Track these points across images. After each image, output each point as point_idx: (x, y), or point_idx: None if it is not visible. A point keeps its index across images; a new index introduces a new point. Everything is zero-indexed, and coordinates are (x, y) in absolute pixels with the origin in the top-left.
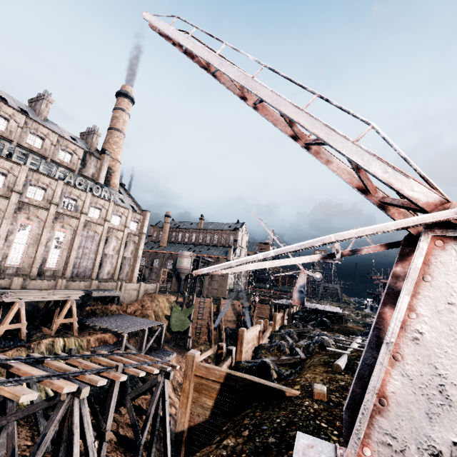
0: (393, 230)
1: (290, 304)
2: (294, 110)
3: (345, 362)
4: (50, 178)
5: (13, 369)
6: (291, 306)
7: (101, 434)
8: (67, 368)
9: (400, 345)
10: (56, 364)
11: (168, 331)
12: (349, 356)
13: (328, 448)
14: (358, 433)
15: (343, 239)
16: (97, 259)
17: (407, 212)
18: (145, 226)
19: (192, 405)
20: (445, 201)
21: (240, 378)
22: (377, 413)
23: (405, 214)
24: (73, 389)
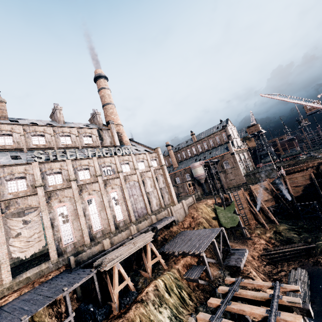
0: None
1: None
2: None
3: None
4: (87, 160)
5: None
6: None
7: None
8: None
9: None
10: None
11: None
12: None
13: None
14: None
15: None
16: (145, 199)
17: None
18: (162, 159)
19: None
20: None
21: None
22: None
23: None
24: None
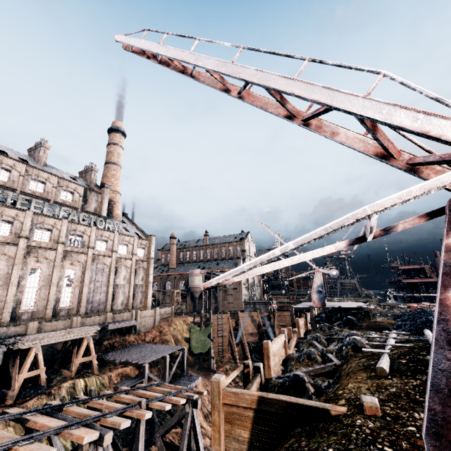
0: None
1: (311, 307)
2: (285, 81)
3: (388, 363)
4: (54, 219)
5: (29, 423)
6: (312, 309)
7: None
8: (87, 413)
9: None
10: (75, 410)
11: (190, 354)
12: (390, 355)
13: None
14: None
15: (383, 209)
16: (109, 291)
17: (446, 170)
18: (152, 251)
19: (226, 440)
20: None
21: (274, 400)
22: None
23: (443, 173)
24: (94, 437)
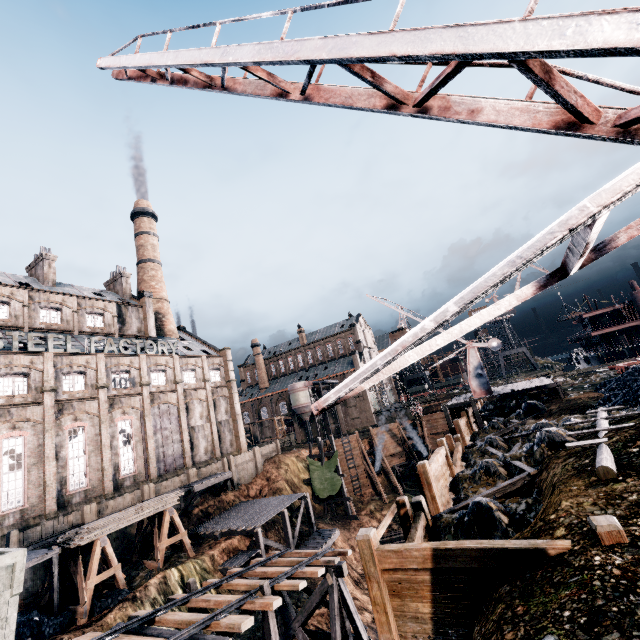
0: None
1: (472, 399)
2: (375, 40)
3: (611, 458)
4: (85, 356)
5: None
6: (474, 402)
7: None
8: (190, 619)
9: None
10: (172, 618)
11: (316, 501)
12: (611, 445)
13: None
14: None
15: (621, 196)
16: (184, 439)
17: None
18: (230, 370)
19: (398, 622)
20: None
21: (457, 550)
22: None
23: None
24: None
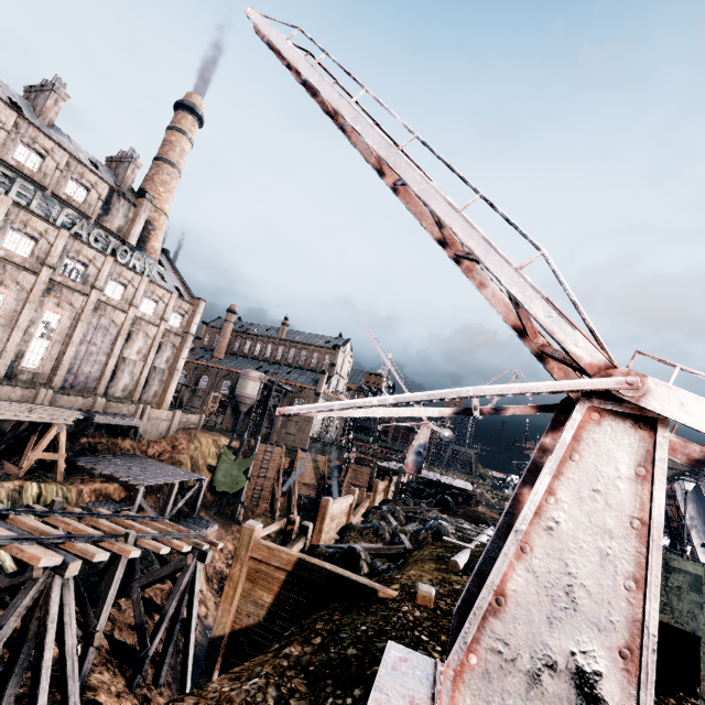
0: (545, 392)
1: (402, 470)
2: (447, 209)
3: (466, 559)
4: (47, 224)
5: None
6: (402, 473)
7: (88, 635)
8: (46, 530)
9: (531, 535)
10: (28, 522)
11: (210, 490)
12: (473, 552)
13: (425, 664)
14: (465, 637)
15: (484, 395)
16: (109, 364)
17: (569, 369)
18: (194, 323)
19: (241, 601)
20: (611, 365)
21: (317, 566)
22: (491, 613)
23: (566, 371)
24: (55, 562)
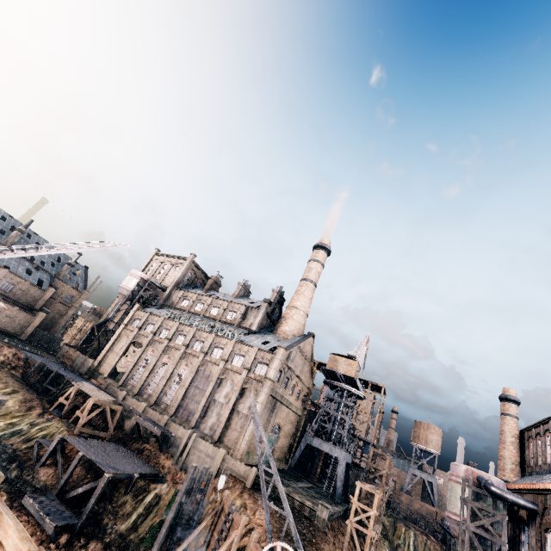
0: None
1: None
2: None
3: None
4: (191, 327)
5: None
6: None
7: None
8: None
9: None
10: None
11: None
12: None
13: None
14: None
15: None
16: (202, 403)
17: None
18: (272, 368)
19: None
20: None
21: None
22: None
23: None
24: None
